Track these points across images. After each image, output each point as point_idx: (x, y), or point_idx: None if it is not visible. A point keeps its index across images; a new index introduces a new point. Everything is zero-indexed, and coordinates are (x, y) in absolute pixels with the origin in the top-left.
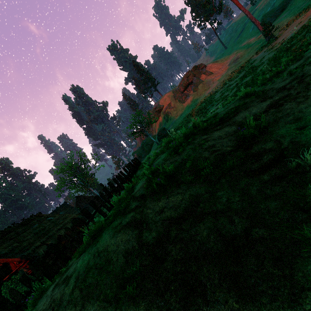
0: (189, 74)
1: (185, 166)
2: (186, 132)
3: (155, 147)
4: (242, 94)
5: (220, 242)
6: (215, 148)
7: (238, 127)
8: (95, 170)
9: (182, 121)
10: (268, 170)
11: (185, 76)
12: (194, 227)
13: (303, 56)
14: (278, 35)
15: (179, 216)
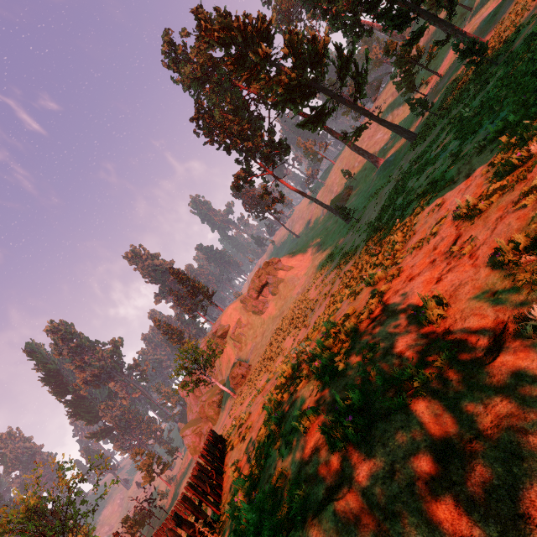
0: (261, 272)
1: (373, 387)
2: (326, 343)
3: (229, 404)
4: (372, 279)
5: (535, 470)
6: (399, 347)
7: (414, 312)
8: (96, 499)
9: (269, 343)
10: (501, 348)
11: (256, 276)
12: (472, 469)
13: (415, 231)
14: (358, 217)
15: (431, 466)
